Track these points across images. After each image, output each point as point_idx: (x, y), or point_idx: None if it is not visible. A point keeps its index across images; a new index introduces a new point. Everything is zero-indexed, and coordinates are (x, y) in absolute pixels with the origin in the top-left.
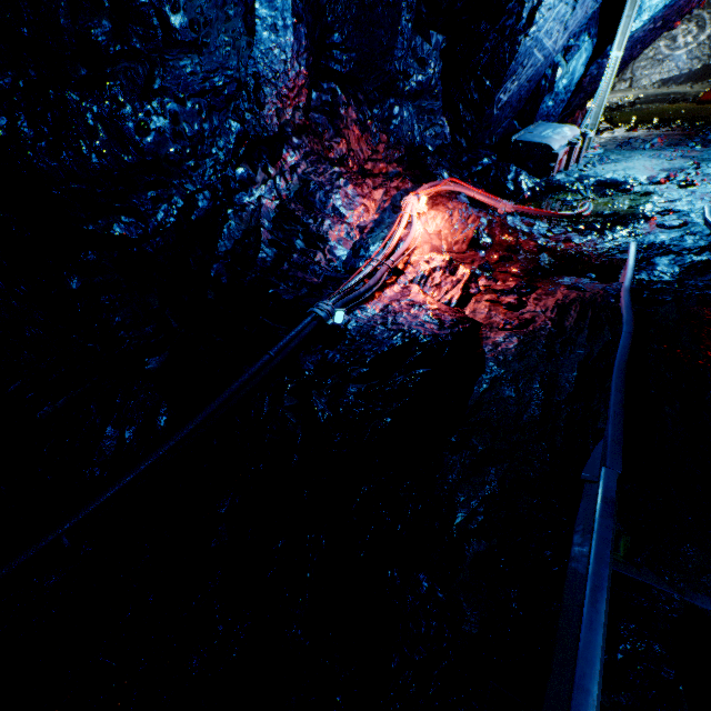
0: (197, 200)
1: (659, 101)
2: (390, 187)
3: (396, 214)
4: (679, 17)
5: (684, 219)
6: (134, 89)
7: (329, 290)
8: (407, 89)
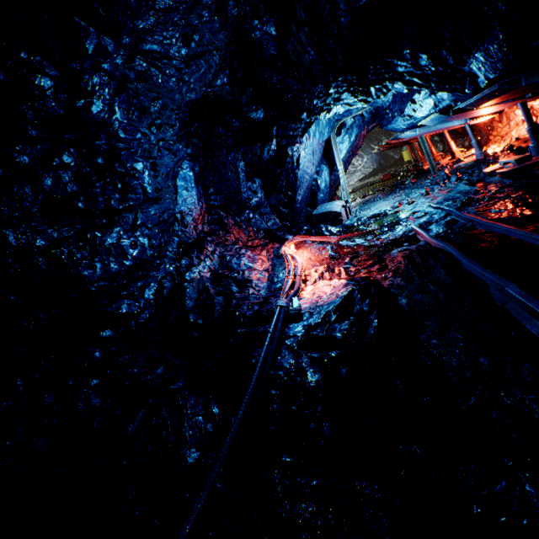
0: (164, 283)
1: (364, 187)
2: (268, 248)
3: (280, 259)
4: (357, 149)
5: (424, 212)
6: (127, 226)
7: (273, 299)
8: (252, 205)
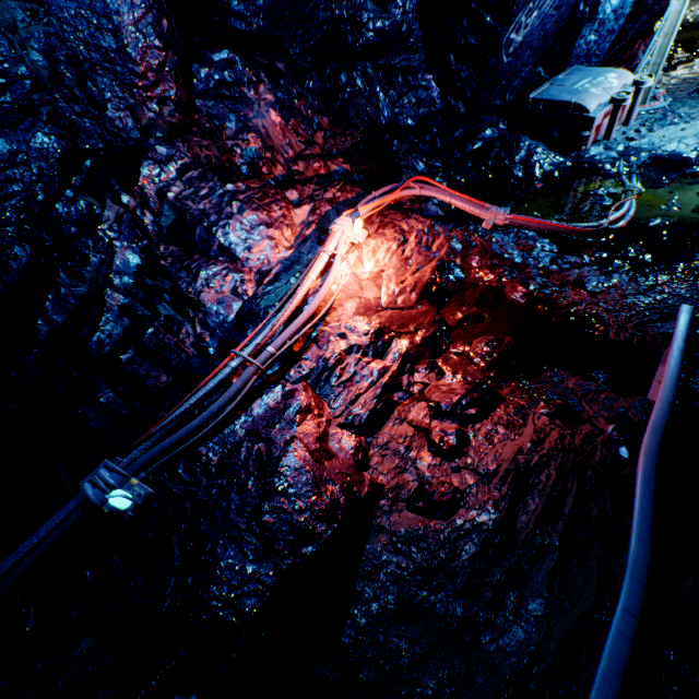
0: (5, 261)
1: None
2: (321, 200)
3: (320, 246)
4: None
5: None
6: None
7: (161, 410)
8: (359, 43)
